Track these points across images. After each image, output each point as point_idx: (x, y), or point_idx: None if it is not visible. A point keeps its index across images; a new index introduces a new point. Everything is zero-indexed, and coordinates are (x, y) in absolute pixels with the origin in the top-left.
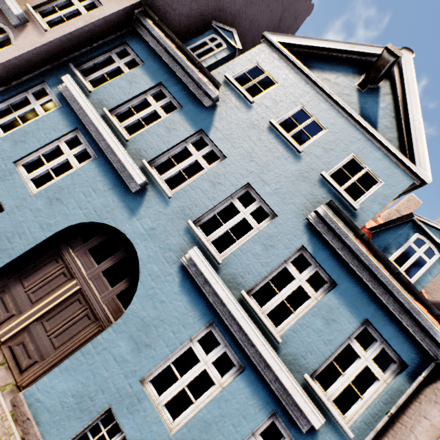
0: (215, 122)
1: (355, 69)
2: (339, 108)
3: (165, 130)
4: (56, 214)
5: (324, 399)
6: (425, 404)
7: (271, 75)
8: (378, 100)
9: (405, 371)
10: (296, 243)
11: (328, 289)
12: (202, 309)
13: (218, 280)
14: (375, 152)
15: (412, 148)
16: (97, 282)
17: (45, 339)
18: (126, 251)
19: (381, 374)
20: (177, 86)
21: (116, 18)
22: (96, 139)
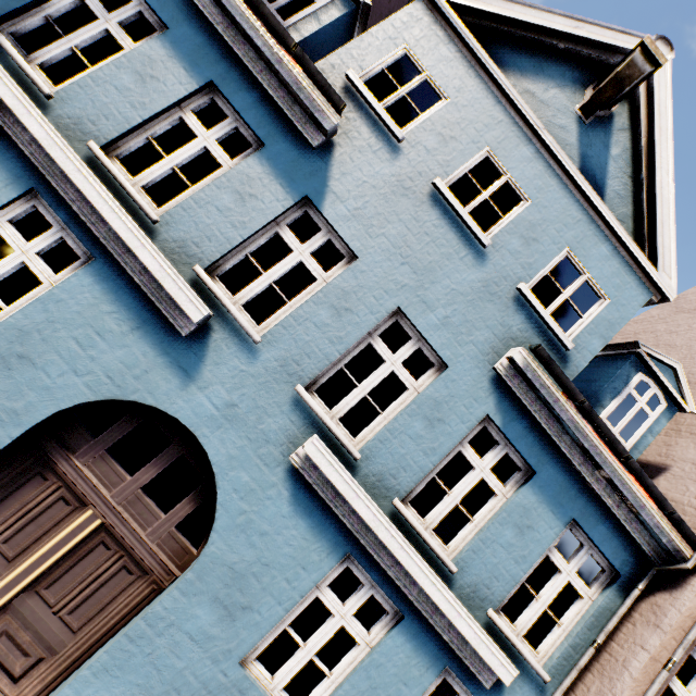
0: (332, 180)
1: (576, 74)
2: (550, 157)
3: (233, 199)
4: (24, 390)
5: (514, 639)
6: (642, 627)
7: (433, 80)
8: (609, 140)
9: (617, 583)
10: (478, 411)
11: (522, 479)
12: (332, 536)
13: (360, 492)
14: (600, 246)
15: (654, 237)
16: (135, 507)
17: (51, 620)
18: (182, 445)
19: (586, 590)
20: (249, 93)
21: None
22: (85, 220)
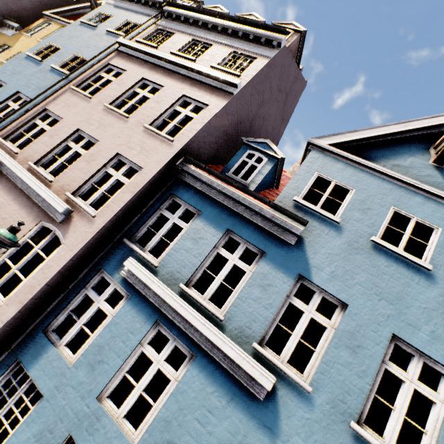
0: (310, 259)
1: (417, 145)
2: (435, 197)
3: (259, 290)
4: None
5: None
6: None
7: (340, 183)
8: None
9: None
10: None
11: None
12: None
13: None
14: None
15: None
16: None
17: None
18: None
19: None
20: (248, 227)
21: (159, 176)
22: (187, 332)
